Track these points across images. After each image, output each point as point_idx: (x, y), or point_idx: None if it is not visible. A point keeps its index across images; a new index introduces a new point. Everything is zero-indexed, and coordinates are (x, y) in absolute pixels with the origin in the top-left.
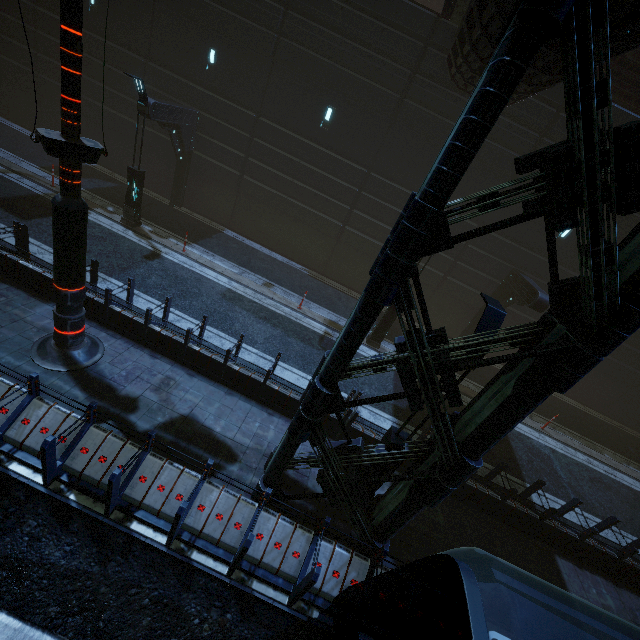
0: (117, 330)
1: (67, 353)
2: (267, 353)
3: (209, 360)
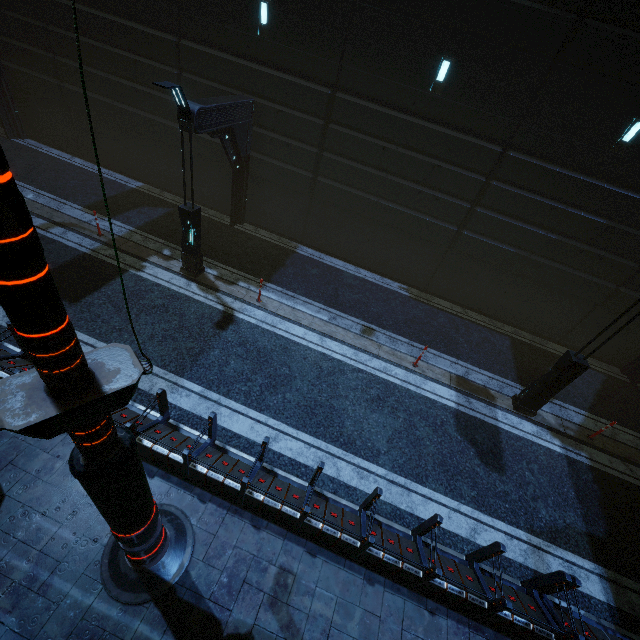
0: (204, 488)
1: (147, 571)
2: (397, 471)
3: (336, 540)
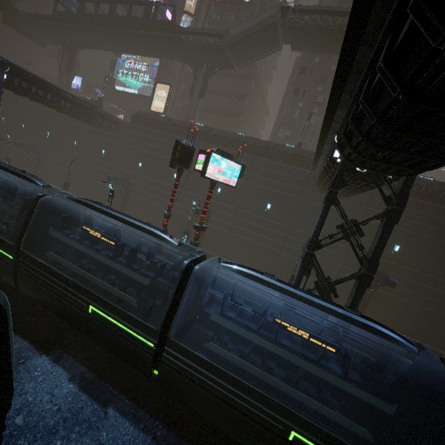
0: None
1: None
2: None
3: None
